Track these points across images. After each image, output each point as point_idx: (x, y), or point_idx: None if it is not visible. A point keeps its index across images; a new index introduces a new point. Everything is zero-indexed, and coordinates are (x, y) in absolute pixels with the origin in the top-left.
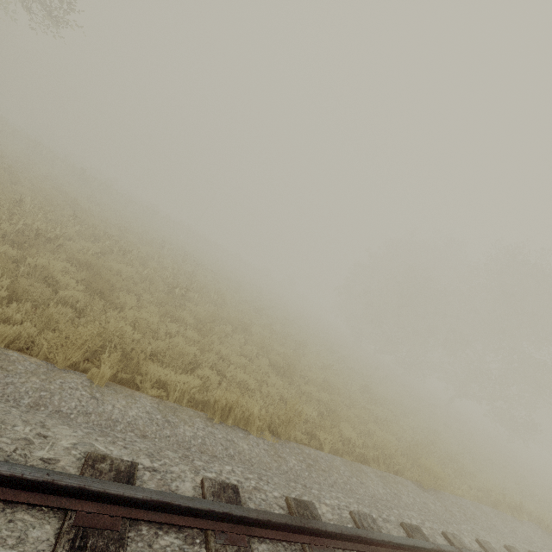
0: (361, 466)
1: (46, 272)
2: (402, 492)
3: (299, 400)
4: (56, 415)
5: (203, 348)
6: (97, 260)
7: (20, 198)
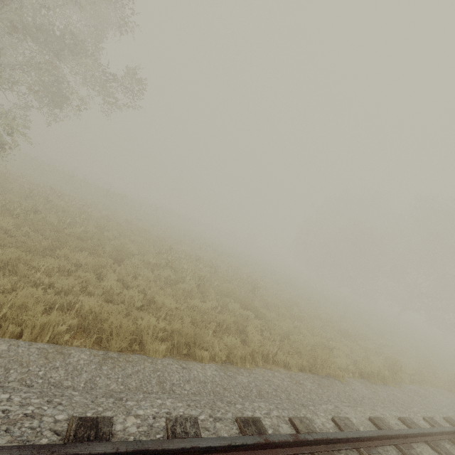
0: (426, 388)
1: (235, 311)
2: (452, 398)
3: (368, 353)
4: (362, 402)
5: (313, 333)
6: (231, 289)
7: (158, 252)
